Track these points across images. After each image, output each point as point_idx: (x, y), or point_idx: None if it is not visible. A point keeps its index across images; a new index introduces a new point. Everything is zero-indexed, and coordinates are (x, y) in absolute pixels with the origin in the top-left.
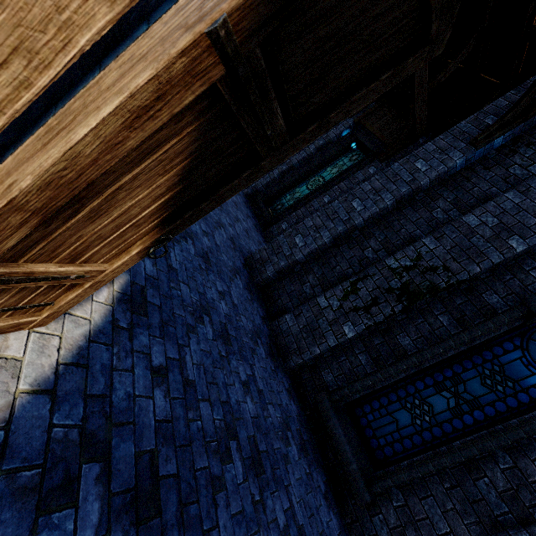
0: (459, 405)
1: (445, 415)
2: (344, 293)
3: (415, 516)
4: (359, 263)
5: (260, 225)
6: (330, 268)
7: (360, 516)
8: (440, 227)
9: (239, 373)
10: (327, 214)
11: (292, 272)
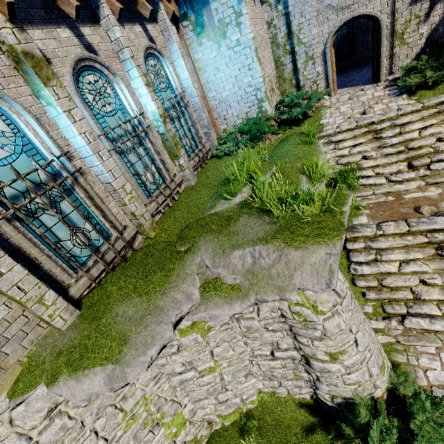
0: (347, 26)
1: (348, 31)
2: None
3: (366, 46)
4: None
5: None
6: None
7: (363, 61)
8: None
9: None
10: None
11: None
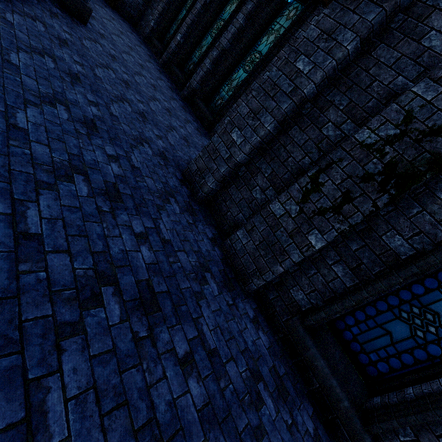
0: None
1: None
2: (303, 193)
3: None
4: (317, 147)
5: (204, 128)
6: (280, 162)
7: None
8: (438, 61)
9: (175, 347)
10: (264, 91)
11: (237, 177)
